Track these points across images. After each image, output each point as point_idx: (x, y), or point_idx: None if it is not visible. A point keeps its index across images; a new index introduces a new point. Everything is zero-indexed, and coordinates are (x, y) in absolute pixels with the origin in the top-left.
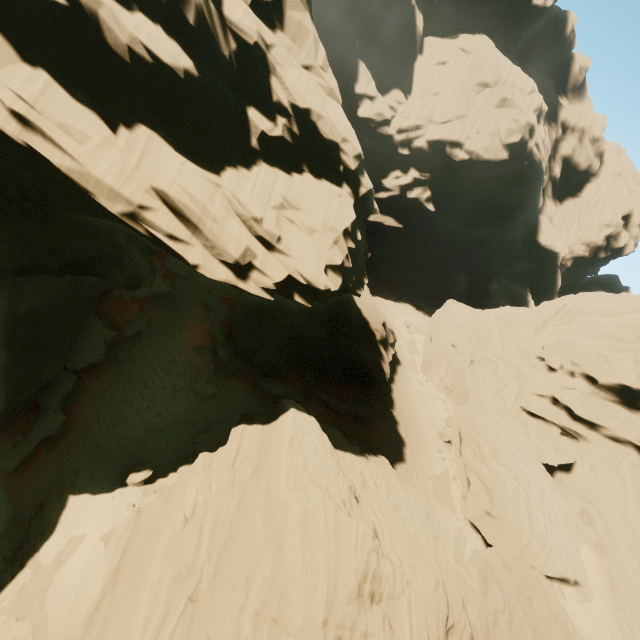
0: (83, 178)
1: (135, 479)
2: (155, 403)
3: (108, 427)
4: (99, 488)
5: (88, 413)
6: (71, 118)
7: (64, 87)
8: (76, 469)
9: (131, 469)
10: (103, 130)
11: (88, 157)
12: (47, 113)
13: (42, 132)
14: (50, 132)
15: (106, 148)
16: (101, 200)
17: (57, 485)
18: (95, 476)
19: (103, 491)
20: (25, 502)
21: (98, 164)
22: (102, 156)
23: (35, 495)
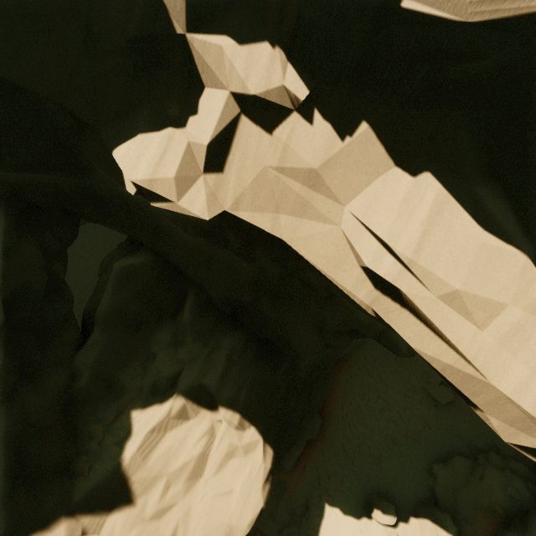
0: (467, 386)
1: (380, 520)
2: (388, 404)
3: (350, 427)
4: (347, 506)
5: (335, 409)
6: (472, 279)
7: (463, 201)
8: (328, 472)
9: (375, 501)
10: (531, 289)
11: (490, 355)
12: (430, 278)
13: (412, 309)
14: (429, 315)
15: (530, 331)
16: (489, 420)
17: (316, 486)
18: (343, 488)
19: (351, 513)
20: (297, 499)
21: (508, 369)
22: (518, 350)
23: (302, 493)
